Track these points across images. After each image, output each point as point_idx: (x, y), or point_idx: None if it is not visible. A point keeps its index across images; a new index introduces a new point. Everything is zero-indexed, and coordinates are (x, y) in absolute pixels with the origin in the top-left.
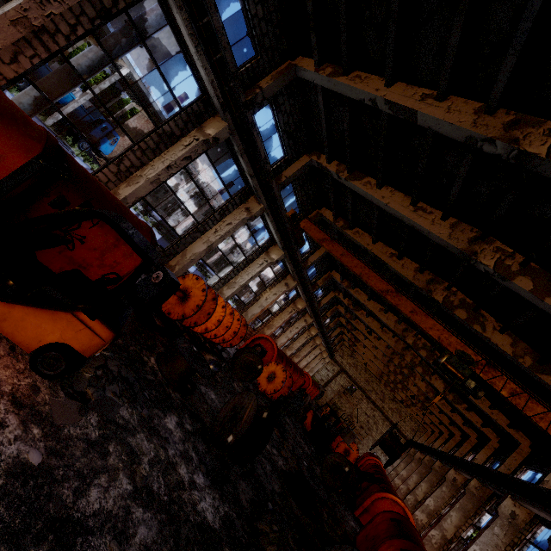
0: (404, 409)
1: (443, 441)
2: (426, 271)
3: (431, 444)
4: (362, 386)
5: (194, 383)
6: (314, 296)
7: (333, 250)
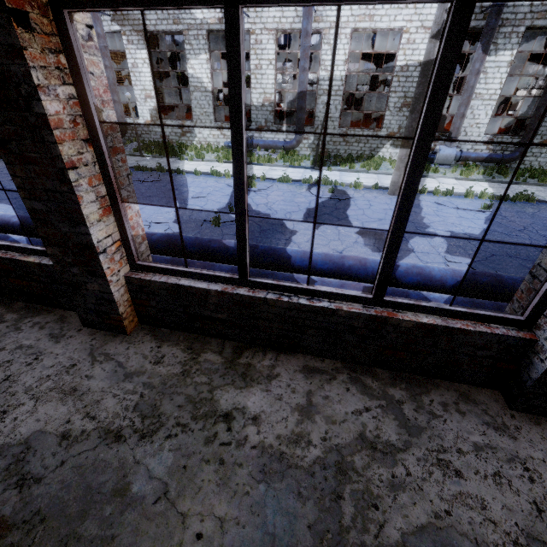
0: None
1: None
2: None
3: None
4: None
5: None
6: None
7: None
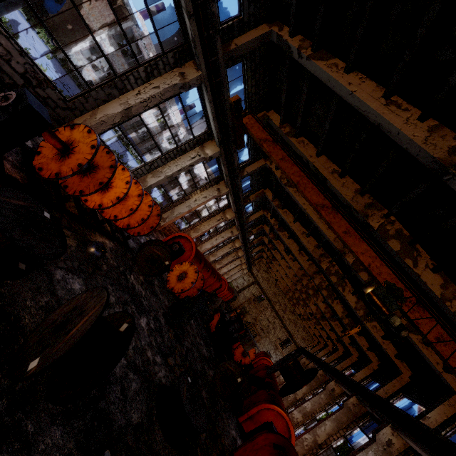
0: (300, 321)
1: (327, 352)
2: (367, 194)
3: (316, 352)
4: (270, 298)
5: (41, 264)
6: (244, 210)
7: (273, 152)
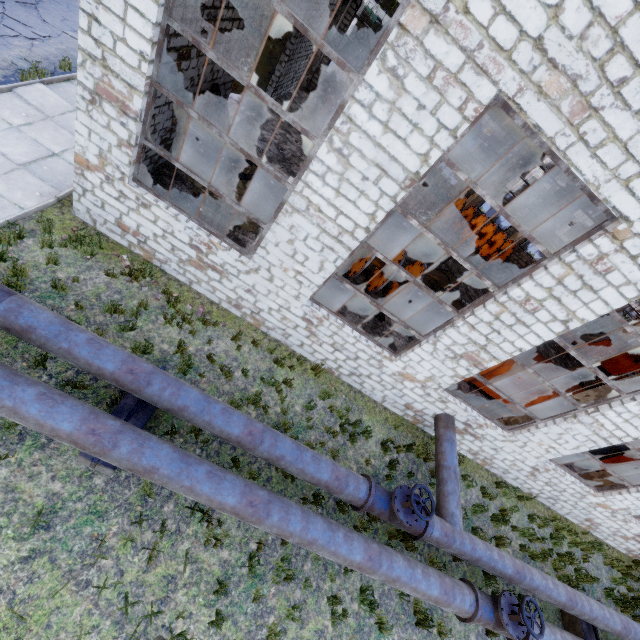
0: None
1: None
2: None
3: None
4: None
5: None
6: None
7: None
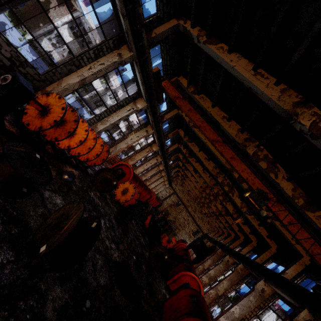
0: (205, 218)
1: (224, 237)
2: (245, 132)
3: (216, 238)
4: (185, 203)
5: (36, 188)
6: (165, 144)
7: (183, 106)
